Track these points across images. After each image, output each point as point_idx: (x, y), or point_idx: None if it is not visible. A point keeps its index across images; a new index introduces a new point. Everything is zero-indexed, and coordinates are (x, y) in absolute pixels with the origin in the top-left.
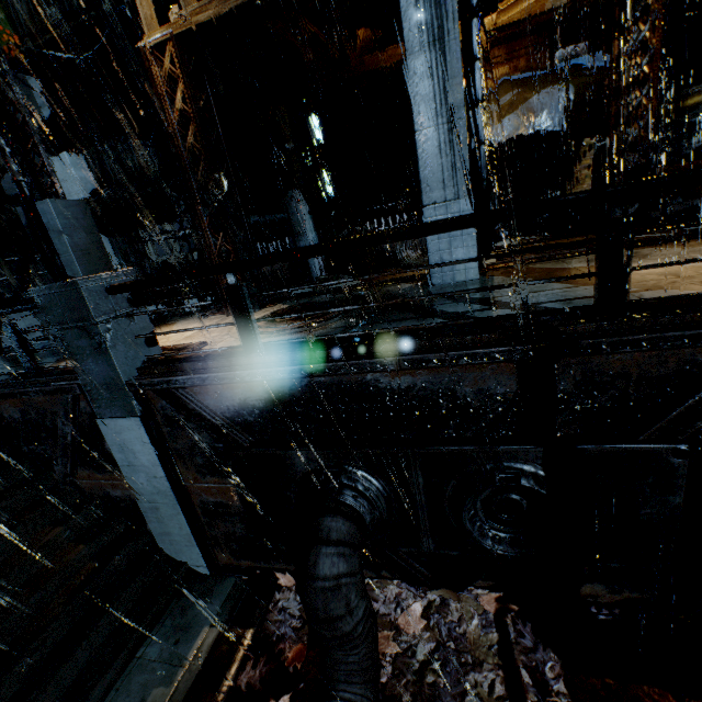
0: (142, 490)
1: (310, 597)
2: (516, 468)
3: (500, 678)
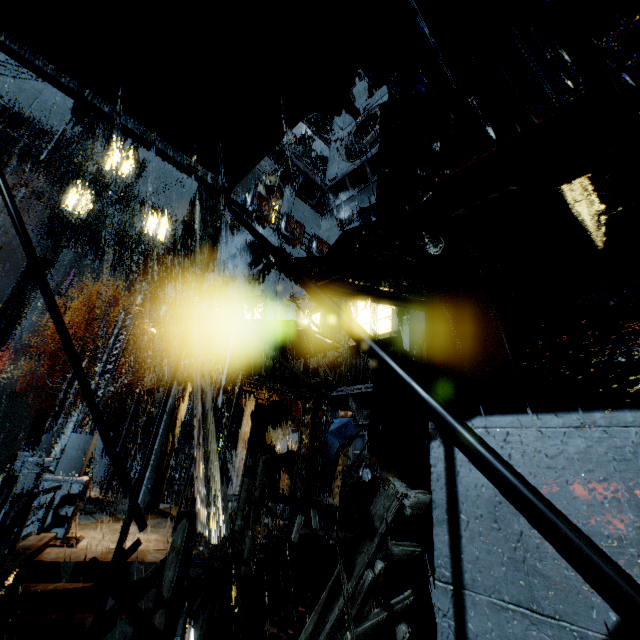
0: None
1: None
2: None
3: None
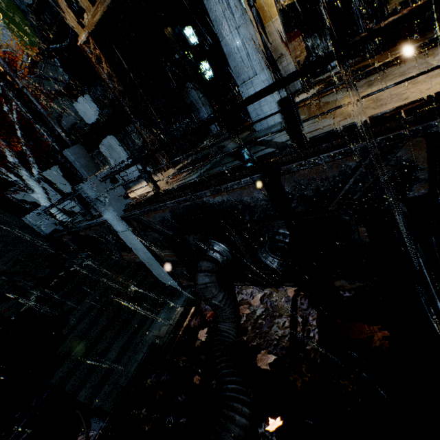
0: (143, 258)
1: (197, 291)
2: (275, 232)
3: (288, 320)
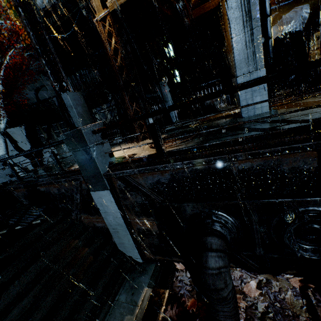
0: (110, 223)
1: (205, 278)
2: (318, 210)
3: None
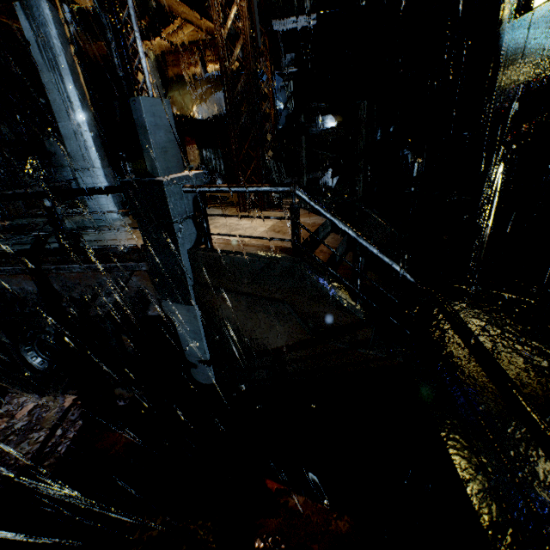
0: None
1: None
2: (40, 329)
3: (46, 434)
